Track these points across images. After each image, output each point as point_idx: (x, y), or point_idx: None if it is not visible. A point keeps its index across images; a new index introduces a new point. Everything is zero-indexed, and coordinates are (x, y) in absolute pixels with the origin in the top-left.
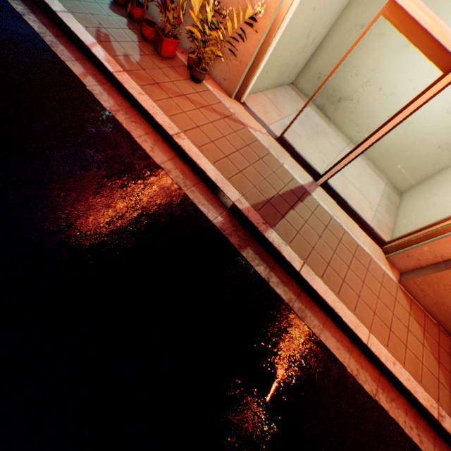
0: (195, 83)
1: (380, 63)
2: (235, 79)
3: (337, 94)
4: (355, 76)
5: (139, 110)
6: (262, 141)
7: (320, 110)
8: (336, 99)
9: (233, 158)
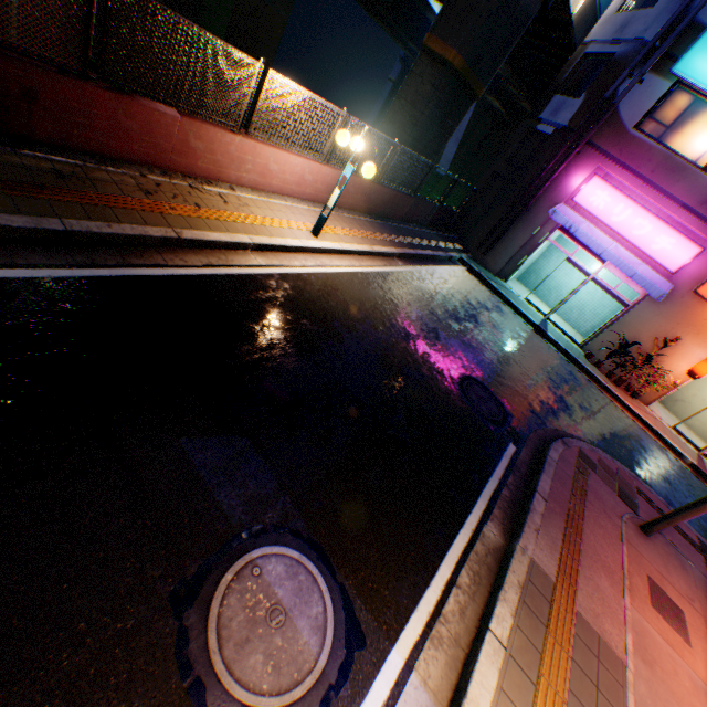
0: (632, 398)
1: (701, 387)
2: (649, 397)
3: (673, 396)
4: (685, 390)
5: (635, 416)
6: (668, 429)
7: (659, 403)
8: (672, 399)
9: (672, 439)
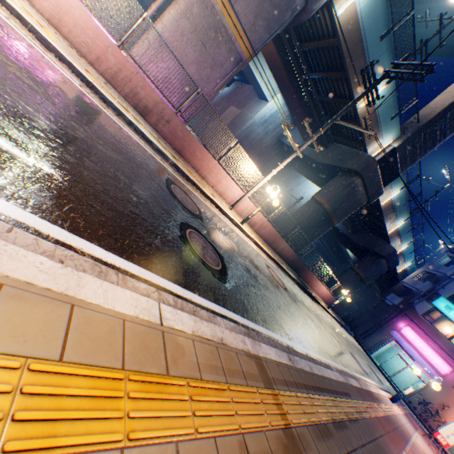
0: None
1: None
2: None
3: None
4: None
5: (433, 437)
6: None
7: (450, 452)
8: None
9: None
